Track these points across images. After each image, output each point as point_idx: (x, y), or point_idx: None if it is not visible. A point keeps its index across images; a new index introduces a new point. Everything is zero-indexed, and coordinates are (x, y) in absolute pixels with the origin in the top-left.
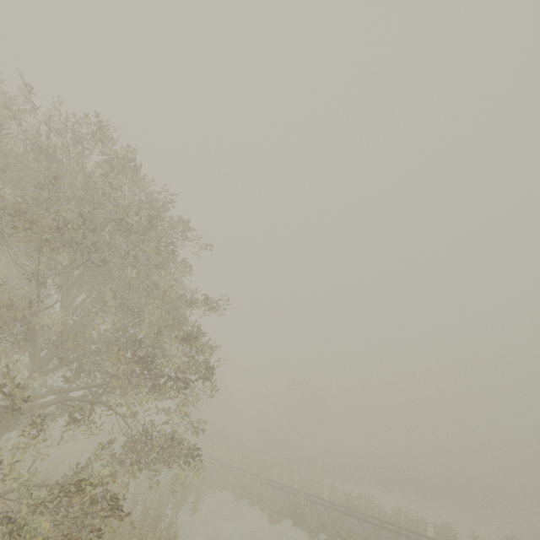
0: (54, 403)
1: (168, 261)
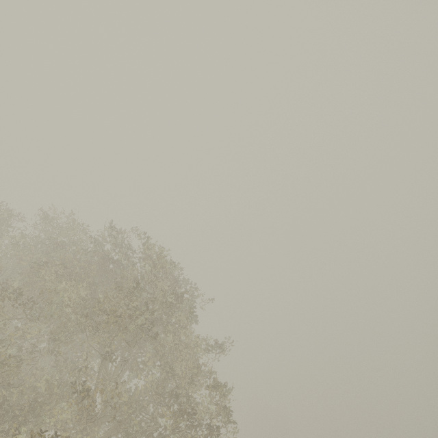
0: None
1: (190, 322)
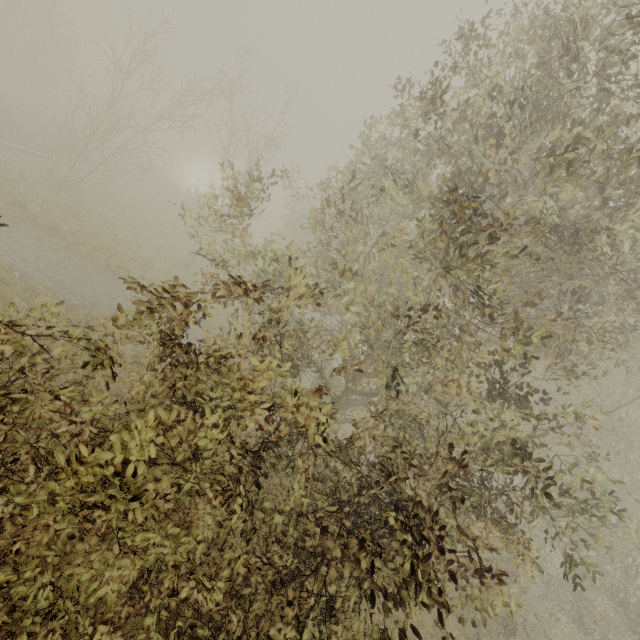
0: None
1: None
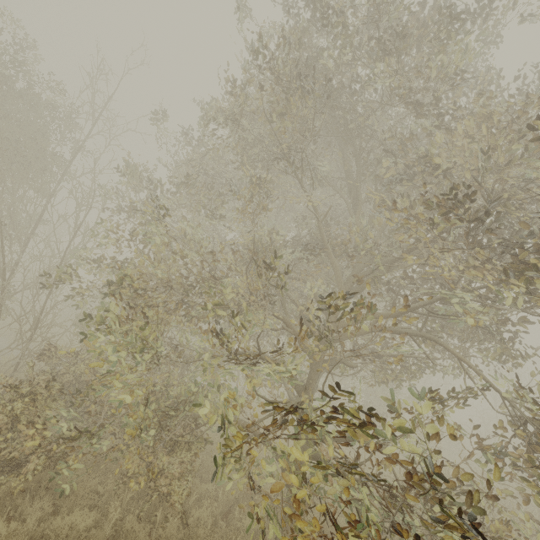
0: (368, 332)
1: None
